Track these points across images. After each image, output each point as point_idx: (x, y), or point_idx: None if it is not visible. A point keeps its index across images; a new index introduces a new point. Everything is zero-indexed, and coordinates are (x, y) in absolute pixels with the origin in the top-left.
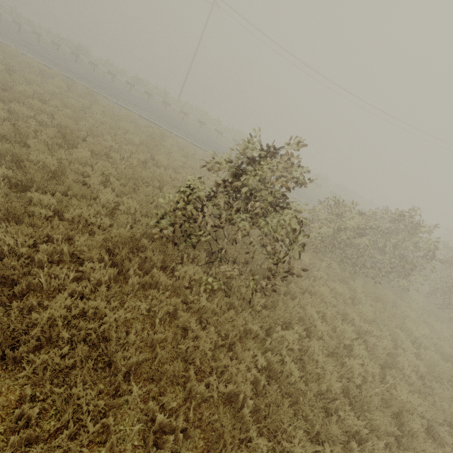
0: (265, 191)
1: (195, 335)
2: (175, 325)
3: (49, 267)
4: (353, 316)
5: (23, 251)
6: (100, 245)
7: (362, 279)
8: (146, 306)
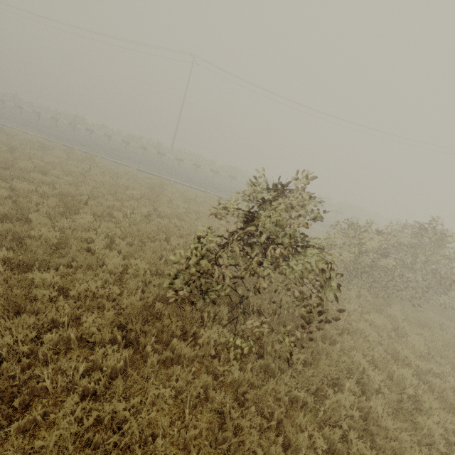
0: (281, 232)
1: (235, 424)
2: (208, 410)
3: (55, 361)
4: (405, 354)
5: (24, 350)
6: (110, 321)
7: (397, 303)
8: (171, 392)
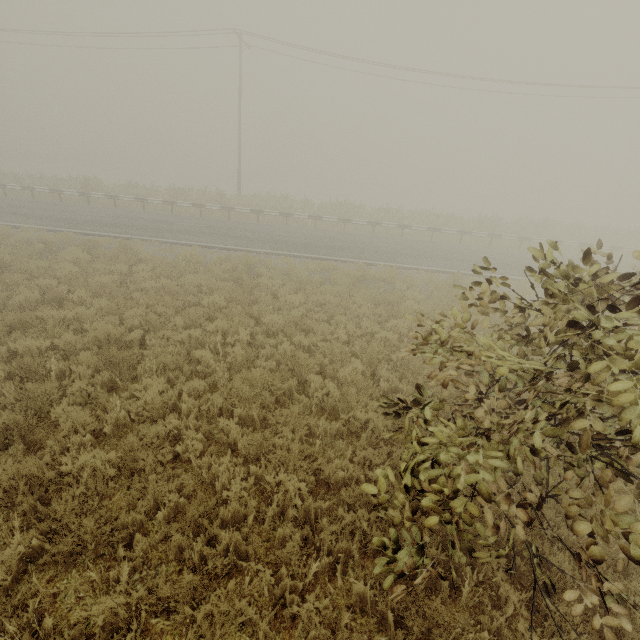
0: None
1: None
2: None
3: None
4: None
5: None
6: None
7: None
8: None
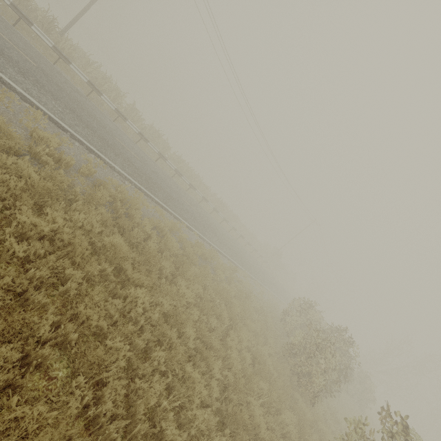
0: None
1: None
2: None
3: None
4: None
5: None
6: None
7: None
8: None
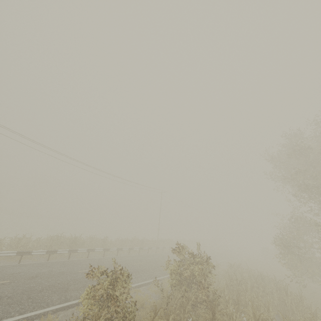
0: None
1: None
2: None
3: None
4: None
5: None
6: None
7: None
8: None
